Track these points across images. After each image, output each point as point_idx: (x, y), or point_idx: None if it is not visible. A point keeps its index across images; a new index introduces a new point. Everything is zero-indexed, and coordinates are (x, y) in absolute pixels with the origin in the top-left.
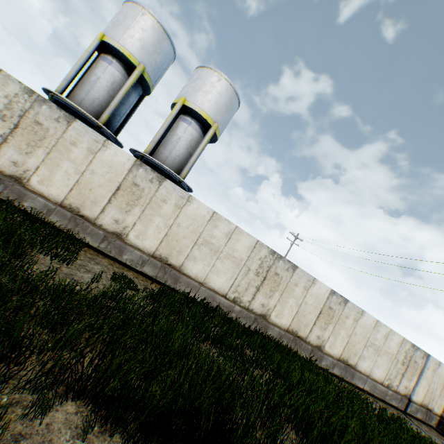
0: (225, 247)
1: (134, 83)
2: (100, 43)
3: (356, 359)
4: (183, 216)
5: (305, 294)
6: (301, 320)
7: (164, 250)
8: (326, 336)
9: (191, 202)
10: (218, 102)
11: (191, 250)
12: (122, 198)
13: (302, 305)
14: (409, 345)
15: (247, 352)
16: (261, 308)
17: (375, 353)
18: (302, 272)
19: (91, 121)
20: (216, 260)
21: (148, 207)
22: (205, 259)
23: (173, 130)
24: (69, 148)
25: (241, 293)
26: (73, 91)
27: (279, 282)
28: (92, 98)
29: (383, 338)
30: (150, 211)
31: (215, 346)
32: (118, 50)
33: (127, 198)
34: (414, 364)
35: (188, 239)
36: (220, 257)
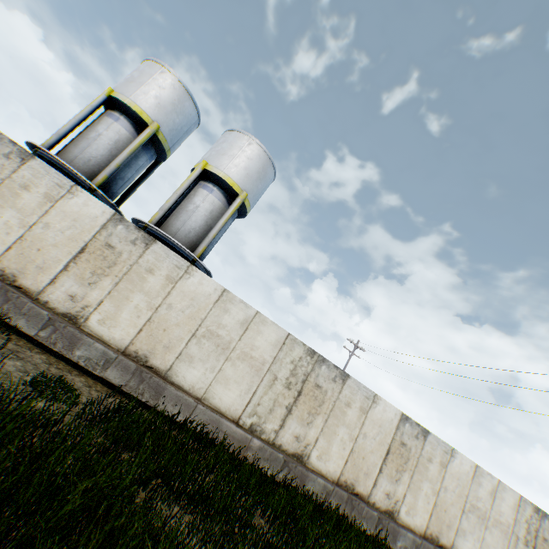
0: (240, 342)
1: (144, 142)
2: (108, 98)
3: (451, 534)
4: (177, 294)
5: (363, 420)
6: (359, 465)
7: (143, 343)
8: (400, 493)
9: (191, 275)
10: (247, 167)
11: (186, 345)
12: (87, 264)
13: (359, 438)
14: (531, 508)
15: (260, 523)
16: (294, 442)
17: (481, 523)
18: (356, 384)
19: (81, 182)
20: (225, 362)
21: (125, 279)
22: (208, 359)
23: (189, 198)
24: (18, 192)
25: (263, 416)
26: (66, 148)
27: (323, 400)
28: (88, 156)
29: (490, 497)
30: (128, 285)
31: (193, 511)
32: (127, 106)
33: (95, 264)
34: (544, 544)
35: (182, 328)
36: (232, 357)
